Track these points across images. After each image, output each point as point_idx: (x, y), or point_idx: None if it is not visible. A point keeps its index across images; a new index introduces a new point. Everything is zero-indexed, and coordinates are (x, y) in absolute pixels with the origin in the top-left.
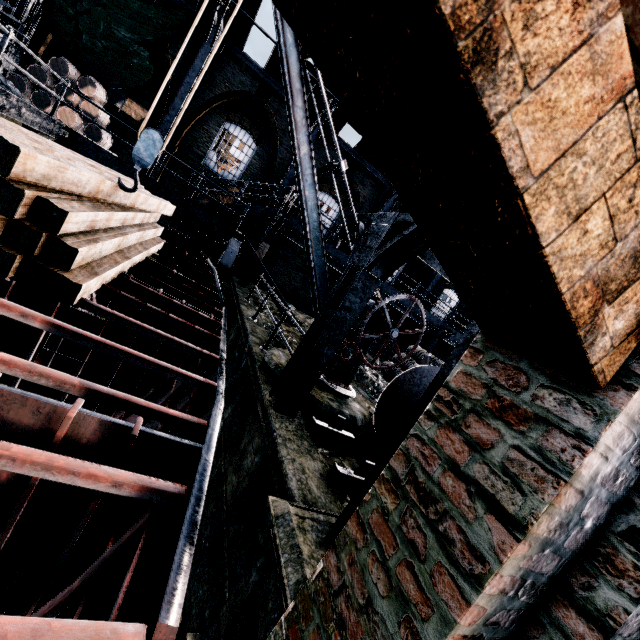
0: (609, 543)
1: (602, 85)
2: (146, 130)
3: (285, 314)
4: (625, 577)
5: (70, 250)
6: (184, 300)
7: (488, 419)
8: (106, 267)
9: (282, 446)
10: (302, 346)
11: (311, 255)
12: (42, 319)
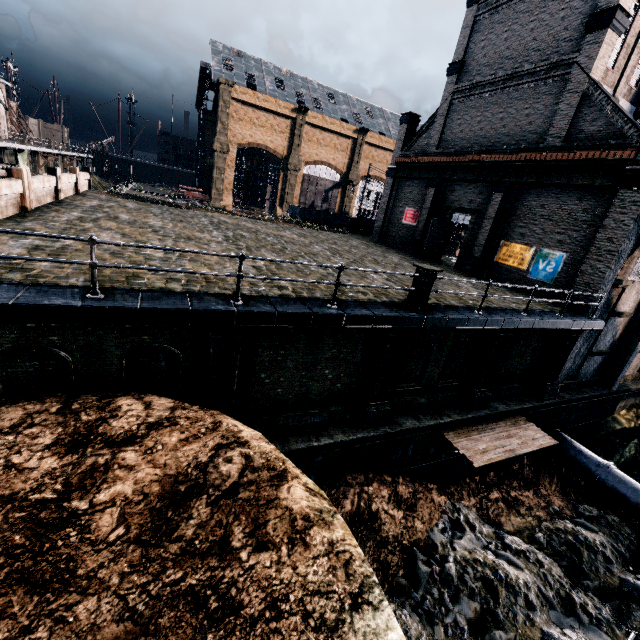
0: None
1: None
2: None
3: None
4: None
5: None
6: None
7: None
8: None
9: None
10: None
11: None
12: None
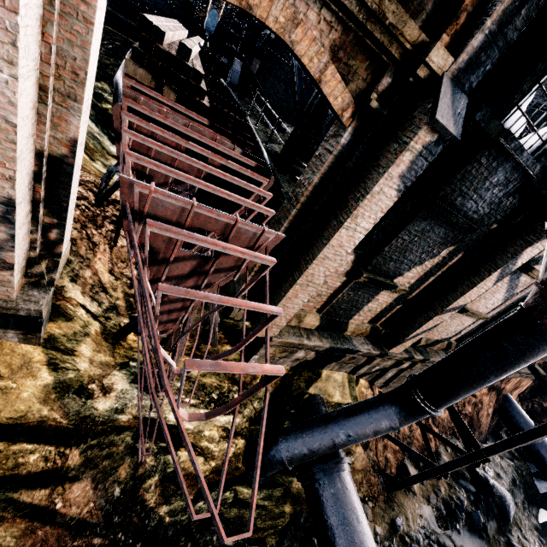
0: (348, 158)
1: (337, 82)
2: (211, 10)
3: (278, 121)
4: (348, 162)
5: (204, 92)
6: (232, 113)
7: (332, 138)
8: (205, 97)
9: (282, 183)
10: (290, 139)
11: (295, 82)
12: (208, 121)
